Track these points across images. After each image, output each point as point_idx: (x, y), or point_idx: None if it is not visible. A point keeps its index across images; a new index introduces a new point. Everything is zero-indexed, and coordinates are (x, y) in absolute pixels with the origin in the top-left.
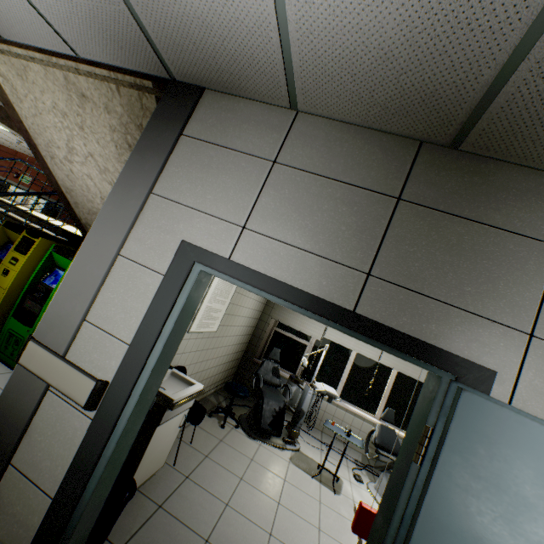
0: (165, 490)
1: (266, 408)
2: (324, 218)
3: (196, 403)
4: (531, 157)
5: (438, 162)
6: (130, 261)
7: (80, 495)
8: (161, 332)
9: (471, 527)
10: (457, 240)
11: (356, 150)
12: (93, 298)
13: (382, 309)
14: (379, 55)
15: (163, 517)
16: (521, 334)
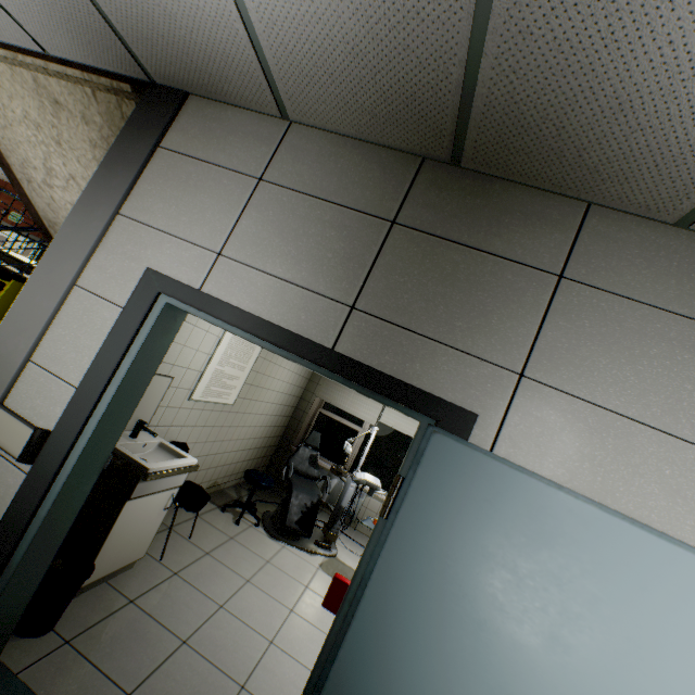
0: (142, 585)
1: (294, 502)
2: (309, 244)
3: (198, 488)
4: (533, 175)
5: (440, 182)
6: (88, 292)
7: (6, 561)
8: (115, 374)
9: (426, 581)
10: (452, 270)
11: (352, 166)
12: (40, 335)
13: (364, 347)
14: (348, 51)
15: (133, 612)
16: (511, 374)
